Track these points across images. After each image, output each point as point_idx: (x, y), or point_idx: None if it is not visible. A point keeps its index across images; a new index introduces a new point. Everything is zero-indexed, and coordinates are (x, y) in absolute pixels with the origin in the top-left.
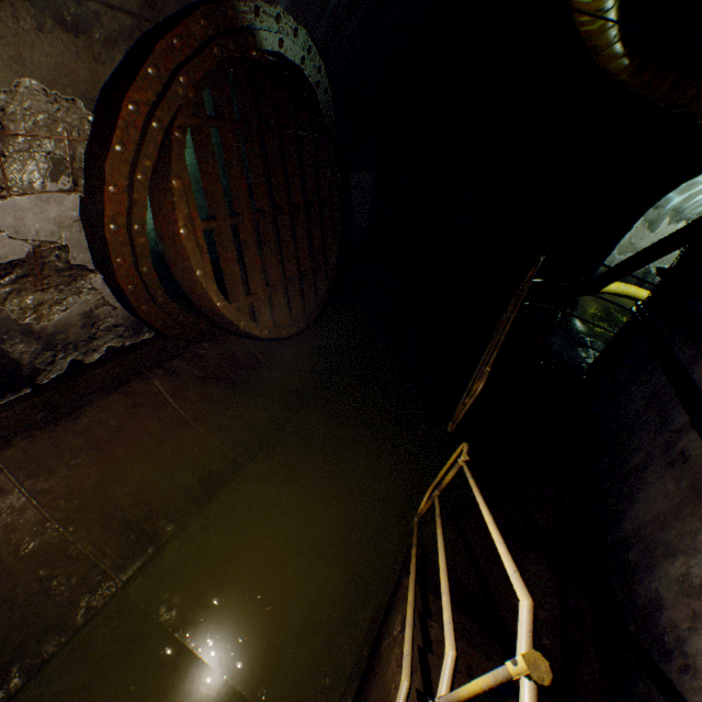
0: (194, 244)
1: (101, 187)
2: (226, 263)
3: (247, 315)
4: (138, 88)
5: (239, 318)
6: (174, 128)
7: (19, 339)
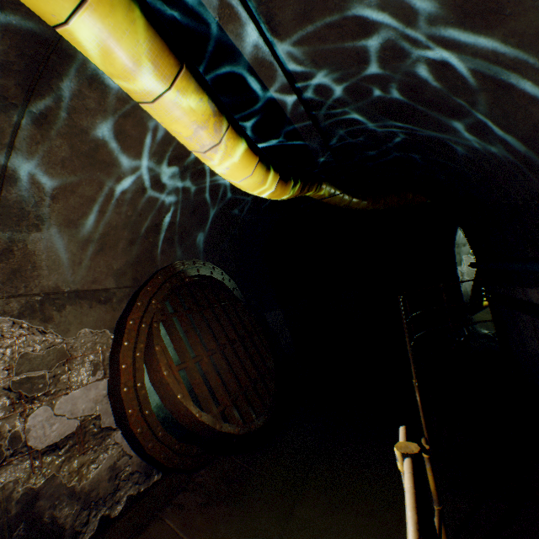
0: (173, 378)
1: (118, 367)
2: (197, 387)
3: (220, 419)
4: (134, 312)
5: (214, 421)
6: (153, 322)
7: (65, 502)
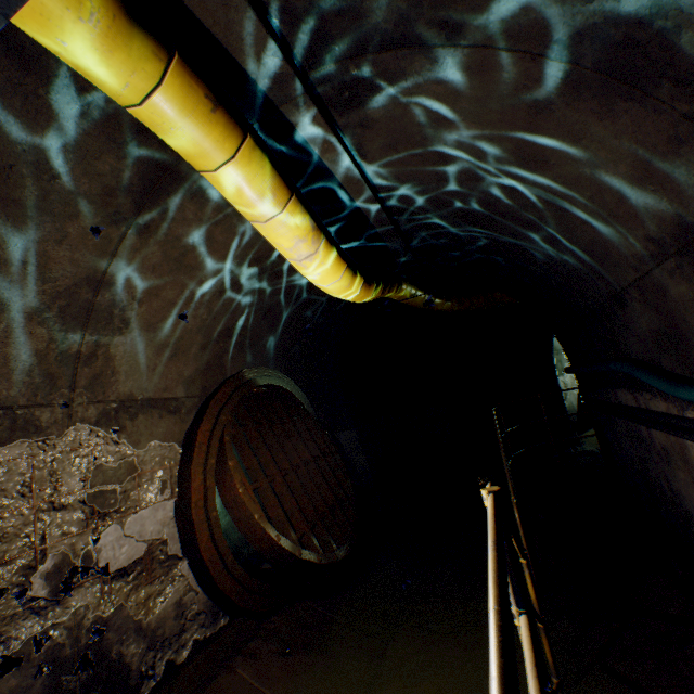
0: (249, 496)
1: (189, 484)
2: (272, 510)
3: (299, 546)
4: (204, 424)
5: (294, 547)
6: (225, 435)
7: (132, 638)
